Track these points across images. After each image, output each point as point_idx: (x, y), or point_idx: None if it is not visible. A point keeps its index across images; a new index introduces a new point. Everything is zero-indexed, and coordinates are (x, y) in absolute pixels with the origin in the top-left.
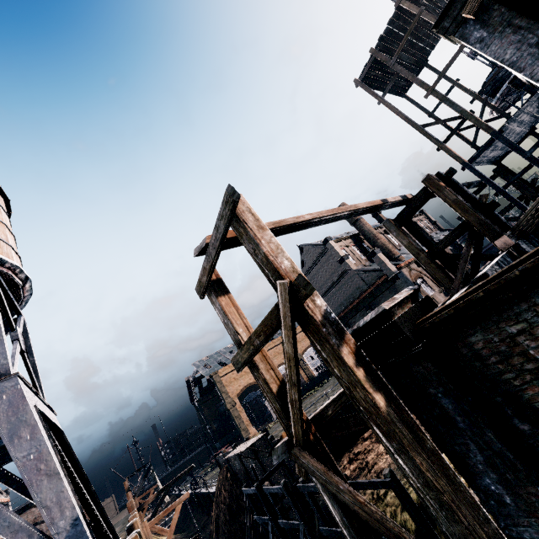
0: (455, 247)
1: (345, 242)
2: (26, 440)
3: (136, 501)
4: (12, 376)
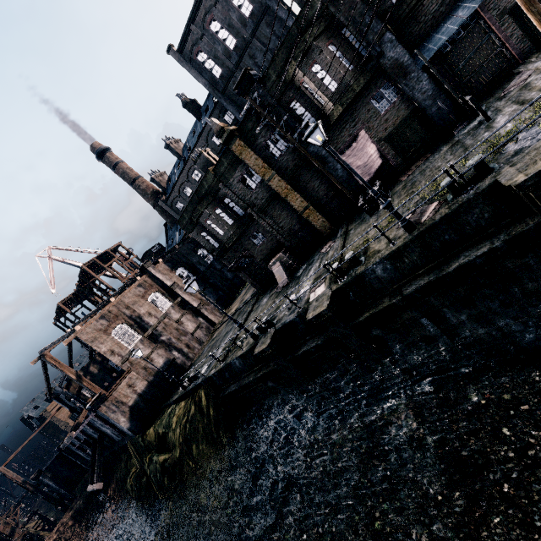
0: None
1: None
2: None
3: (3, 517)
4: None
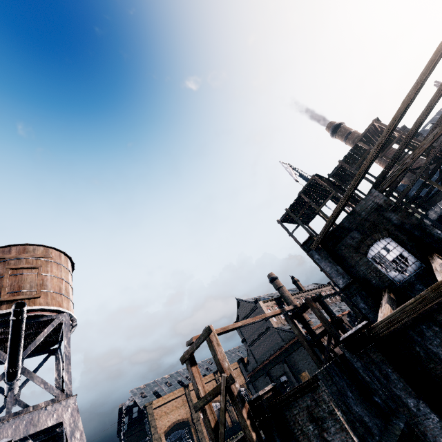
0: (351, 318)
1: (270, 303)
2: (78, 439)
3: None
4: (74, 396)
